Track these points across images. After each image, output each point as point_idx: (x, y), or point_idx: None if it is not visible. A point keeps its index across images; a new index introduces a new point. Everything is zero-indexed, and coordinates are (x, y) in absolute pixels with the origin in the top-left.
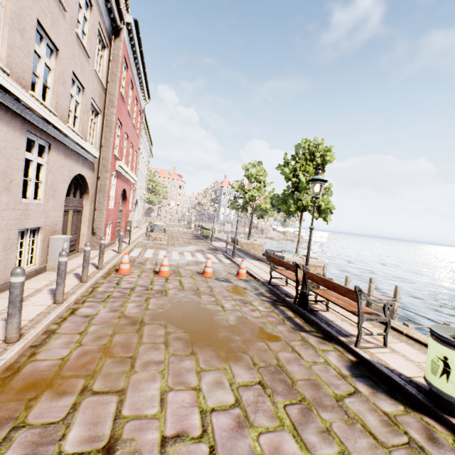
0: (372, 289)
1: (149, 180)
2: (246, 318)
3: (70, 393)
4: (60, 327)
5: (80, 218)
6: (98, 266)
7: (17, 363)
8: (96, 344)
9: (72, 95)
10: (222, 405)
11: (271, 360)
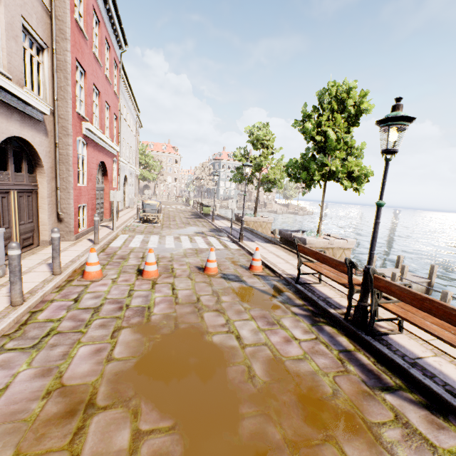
0: (406, 271)
1: (141, 155)
2: (281, 363)
3: None
4: None
5: (35, 201)
6: (53, 270)
7: None
8: None
9: None
10: None
11: None
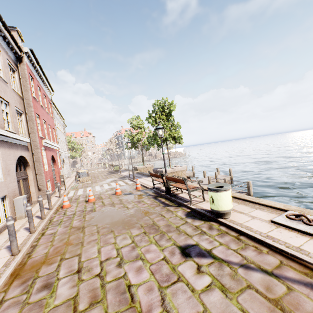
0: (217, 174)
1: (68, 143)
2: (140, 209)
3: (55, 262)
4: (39, 242)
5: (28, 183)
6: (49, 208)
7: (23, 261)
8: (61, 243)
9: (3, 110)
10: (126, 245)
11: (150, 222)
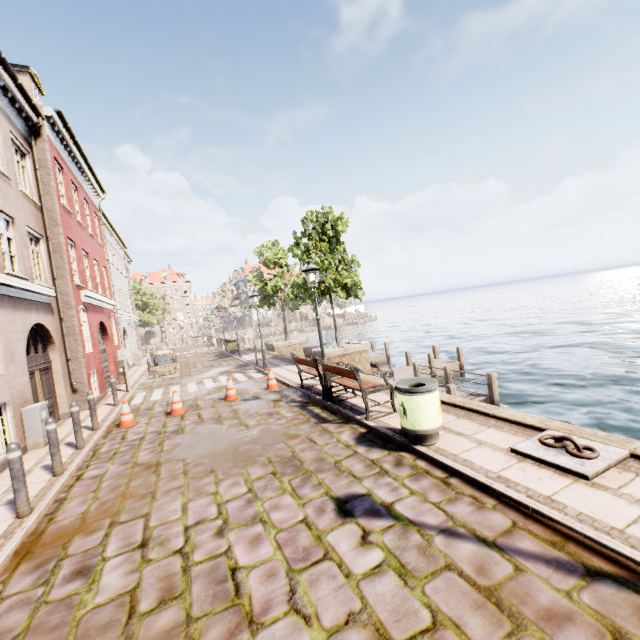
0: (433, 359)
1: (136, 294)
2: (270, 428)
3: (100, 529)
4: (70, 493)
5: (51, 377)
6: (93, 427)
7: (39, 529)
8: (113, 494)
9: (2, 233)
10: (236, 496)
11: (287, 454)
